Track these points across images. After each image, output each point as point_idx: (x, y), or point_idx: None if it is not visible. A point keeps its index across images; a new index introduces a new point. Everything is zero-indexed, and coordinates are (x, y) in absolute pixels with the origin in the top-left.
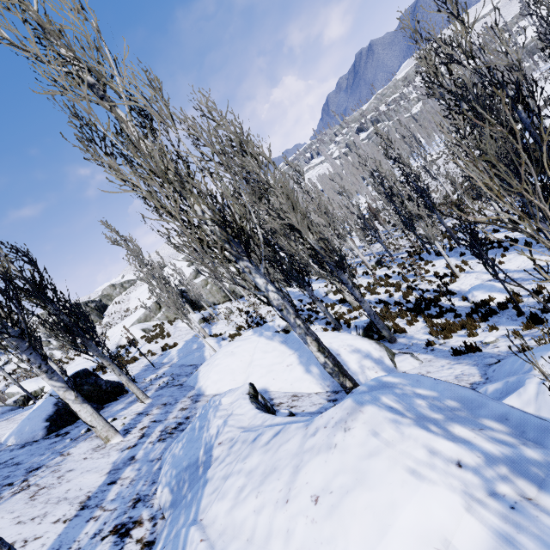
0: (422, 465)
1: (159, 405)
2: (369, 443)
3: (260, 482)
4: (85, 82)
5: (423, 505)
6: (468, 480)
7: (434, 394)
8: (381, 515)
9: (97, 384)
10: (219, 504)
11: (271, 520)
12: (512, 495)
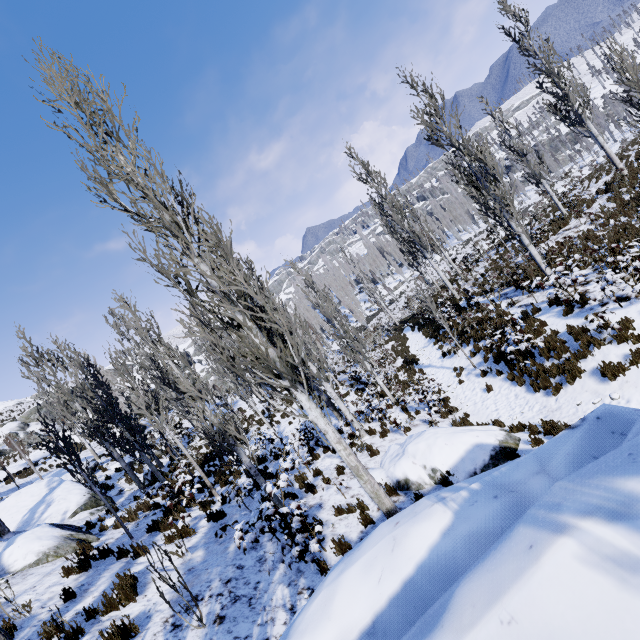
0: None
1: None
2: None
3: None
4: None
5: None
6: None
7: None
8: None
9: None
10: None
11: None
12: None
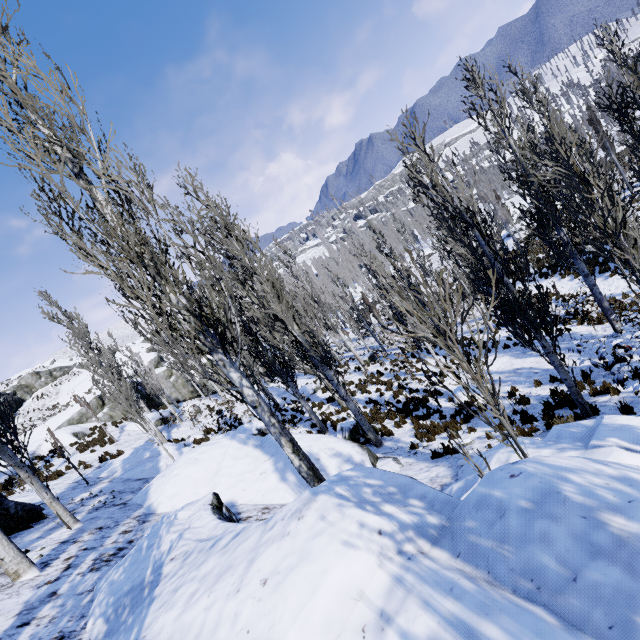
0: (353, 536)
1: (92, 529)
2: (316, 526)
3: (214, 582)
4: (63, 160)
5: (348, 567)
6: (385, 544)
7: (380, 482)
8: (315, 580)
9: (3, 507)
10: (167, 615)
11: (221, 611)
12: (413, 551)
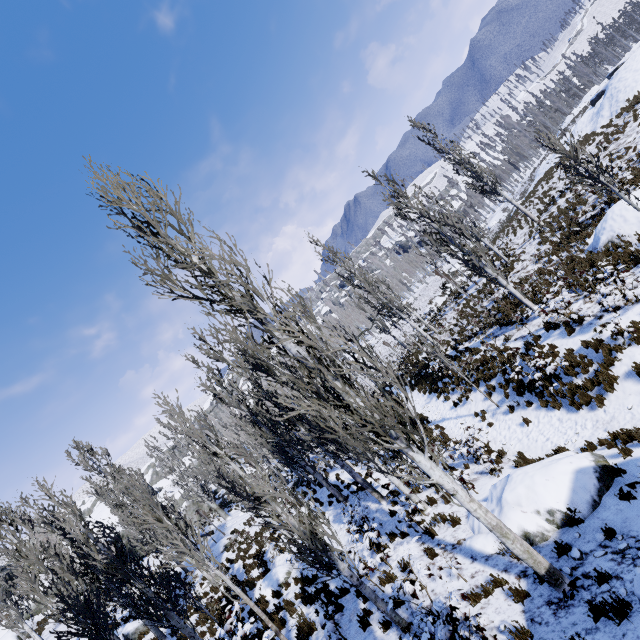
0: None
1: None
2: None
3: None
4: None
5: None
6: None
7: None
8: None
9: None
10: None
11: None
12: None
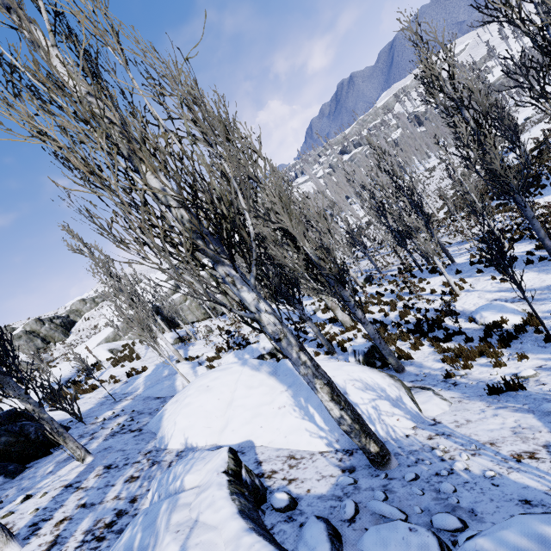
0: None
1: (101, 468)
2: None
3: None
4: None
5: None
6: None
7: None
8: None
9: (23, 432)
10: None
11: None
12: None
